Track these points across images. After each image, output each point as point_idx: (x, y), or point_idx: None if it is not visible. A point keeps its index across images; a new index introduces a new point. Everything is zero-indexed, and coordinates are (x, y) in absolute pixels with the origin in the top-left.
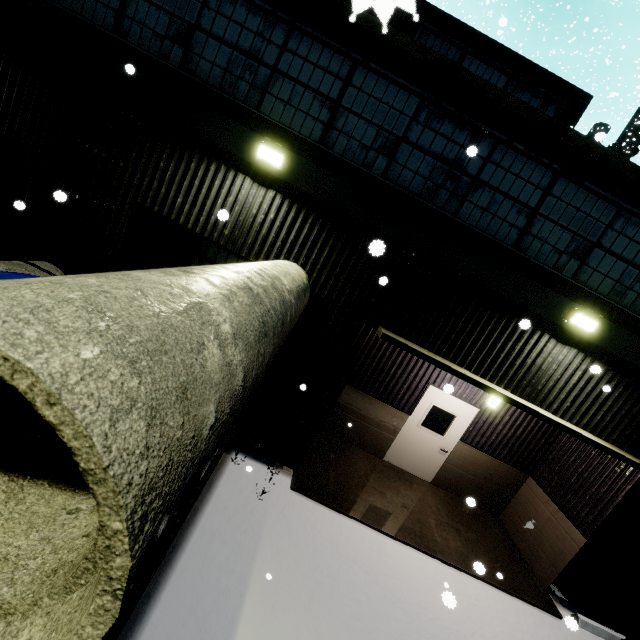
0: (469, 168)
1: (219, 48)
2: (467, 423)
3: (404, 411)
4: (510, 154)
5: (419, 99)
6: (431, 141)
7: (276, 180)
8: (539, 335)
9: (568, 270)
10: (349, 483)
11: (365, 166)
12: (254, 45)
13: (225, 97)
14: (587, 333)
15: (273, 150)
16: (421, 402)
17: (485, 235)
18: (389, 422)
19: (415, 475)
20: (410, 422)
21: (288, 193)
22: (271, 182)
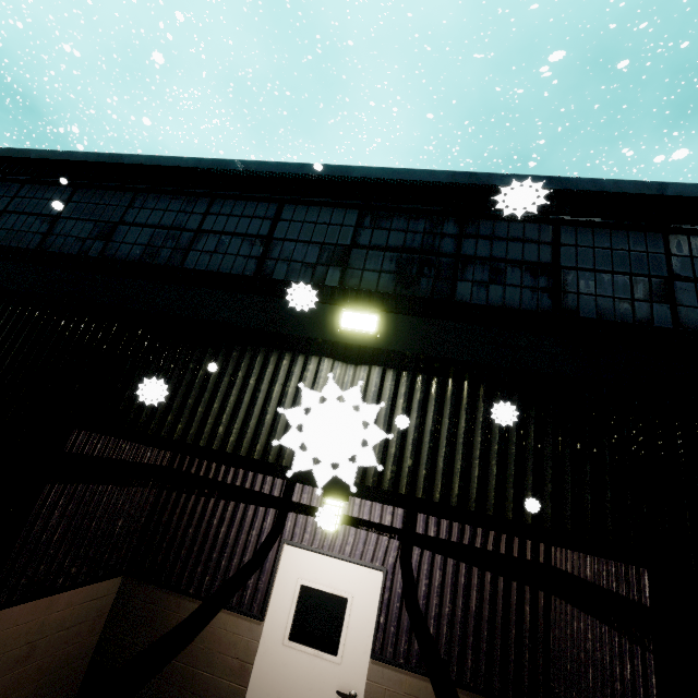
0: (190, 225)
1: None
2: (372, 609)
3: (250, 613)
4: (229, 203)
5: (134, 193)
6: (148, 216)
7: None
8: (315, 362)
9: (331, 280)
10: None
11: (81, 254)
12: None
13: None
14: (382, 339)
15: None
16: (279, 585)
17: (210, 270)
18: (229, 650)
19: None
20: (269, 638)
21: None
22: None
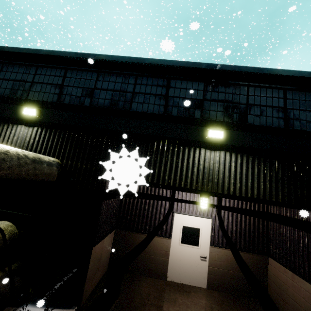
0: (128, 89)
1: (8, 82)
2: (209, 231)
3: (166, 236)
4: (144, 79)
5: (97, 73)
6: (107, 85)
7: (37, 122)
8: (198, 150)
9: (197, 115)
10: (129, 305)
11: (80, 104)
12: (23, 77)
13: (9, 97)
14: (223, 140)
15: (30, 108)
16: (175, 226)
17: (146, 112)
18: (160, 248)
19: (193, 285)
20: (173, 243)
21: (44, 126)
22: (34, 124)
